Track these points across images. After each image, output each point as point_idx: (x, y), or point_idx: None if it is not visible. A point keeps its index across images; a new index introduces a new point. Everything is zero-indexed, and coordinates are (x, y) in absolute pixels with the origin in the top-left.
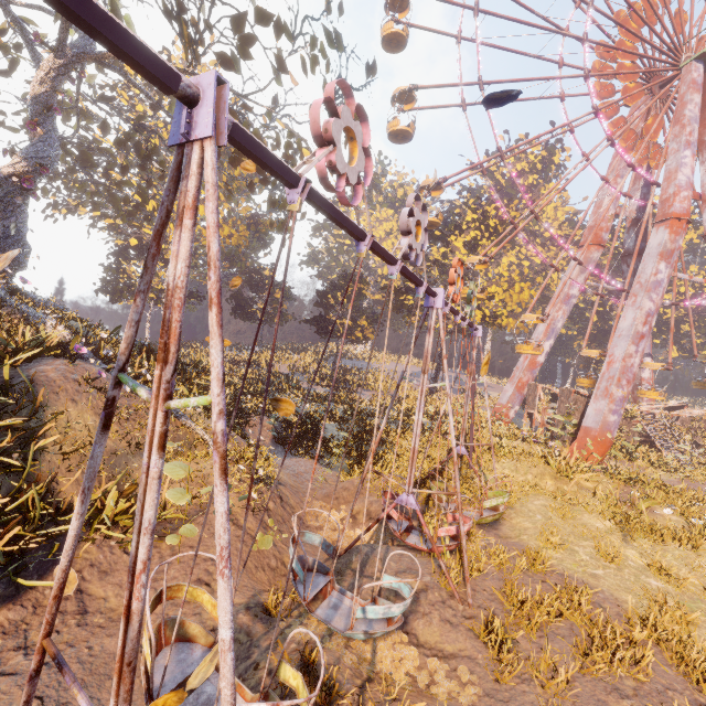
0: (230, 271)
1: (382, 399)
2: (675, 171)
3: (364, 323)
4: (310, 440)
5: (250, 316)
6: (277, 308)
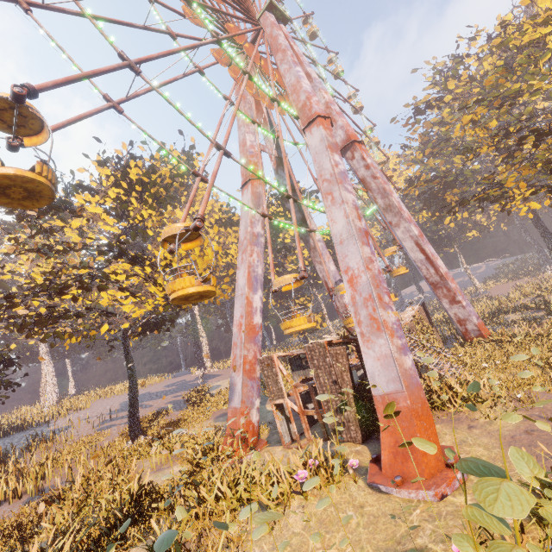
0: None
1: None
2: (298, 82)
3: None
4: None
5: None
6: None
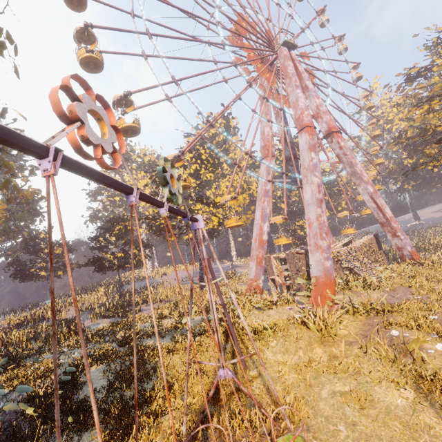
0: (1, 244)
1: (159, 311)
2: (296, 101)
3: (135, 251)
4: (54, 419)
5: (31, 276)
6: (59, 261)
